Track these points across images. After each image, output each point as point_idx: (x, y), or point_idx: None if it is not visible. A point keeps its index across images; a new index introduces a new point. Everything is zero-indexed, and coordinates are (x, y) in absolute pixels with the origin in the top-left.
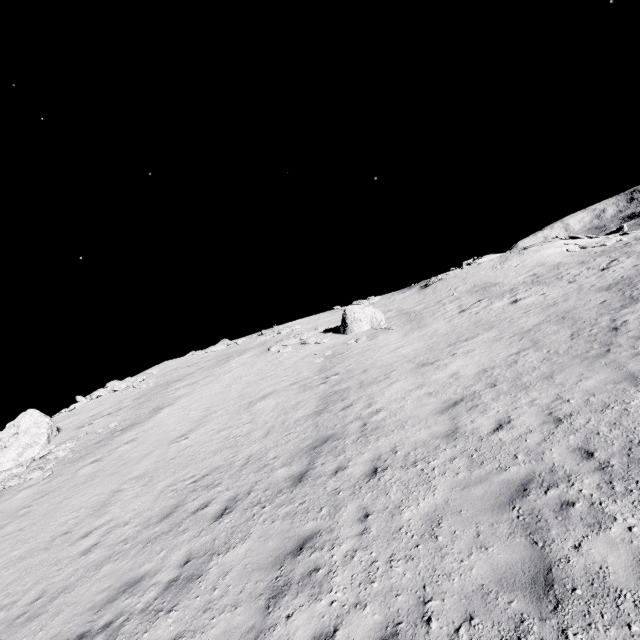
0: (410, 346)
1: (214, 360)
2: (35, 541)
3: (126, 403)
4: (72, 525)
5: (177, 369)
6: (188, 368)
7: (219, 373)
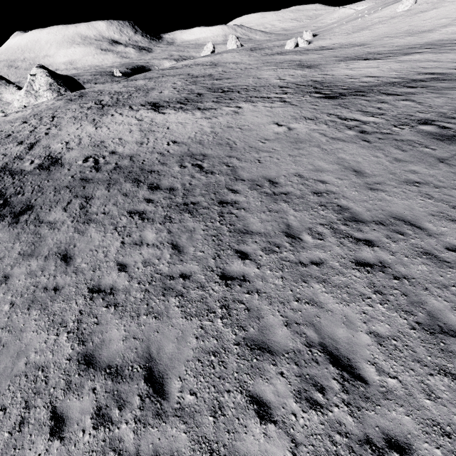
0: None
1: None
2: (393, 29)
3: (435, 0)
4: (397, 29)
5: None
6: None
7: None
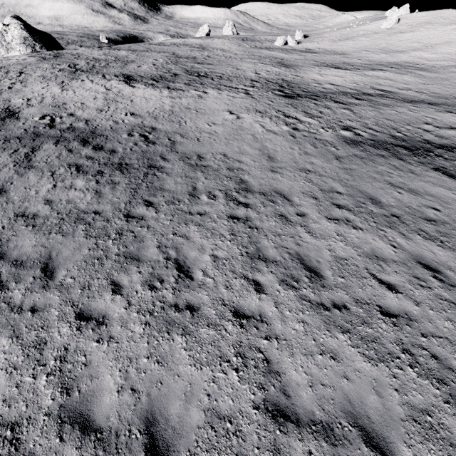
0: (450, 51)
1: (451, 21)
2: (373, 44)
3: (414, 24)
4: (376, 44)
5: (441, 18)
6: (442, 20)
7: (436, 29)
